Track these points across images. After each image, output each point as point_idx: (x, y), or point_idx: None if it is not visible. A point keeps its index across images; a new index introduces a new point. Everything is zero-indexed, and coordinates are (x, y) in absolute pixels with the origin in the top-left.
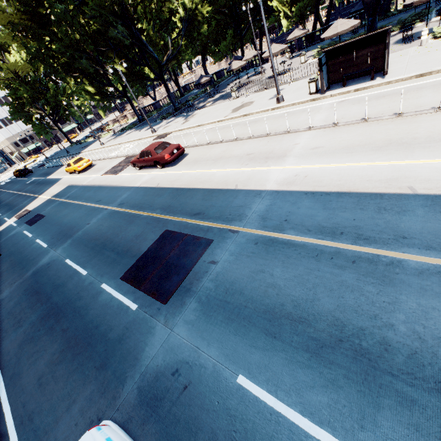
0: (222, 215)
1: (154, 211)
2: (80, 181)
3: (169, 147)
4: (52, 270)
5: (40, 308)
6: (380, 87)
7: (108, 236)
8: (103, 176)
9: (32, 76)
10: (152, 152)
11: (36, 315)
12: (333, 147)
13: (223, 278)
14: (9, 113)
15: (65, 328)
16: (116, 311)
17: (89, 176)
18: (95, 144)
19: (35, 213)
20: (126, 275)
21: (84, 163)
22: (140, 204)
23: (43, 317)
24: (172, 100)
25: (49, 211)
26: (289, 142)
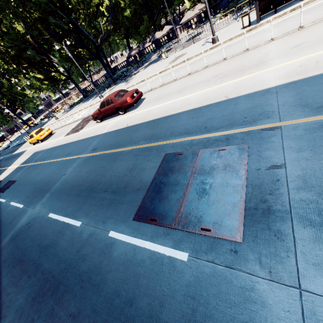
0: (233, 121)
1: (136, 143)
2: (45, 146)
3: (128, 92)
4: (33, 230)
5: (27, 283)
6: (317, 0)
7: (92, 179)
8: (65, 137)
9: None
10: (113, 99)
11: (24, 295)
12: (321, 37)
13: (322, 181)
14: None
15: (73, 312)
16: (152, 269)
17: (52, 140)
18: (50, 121)
19: (6, 181)
20: (140, 213)
21: (45, 132)
22: (117, 143)
23: (34, 297)
24: (110, 74)
25: (20, 176)
26: (257, 54)
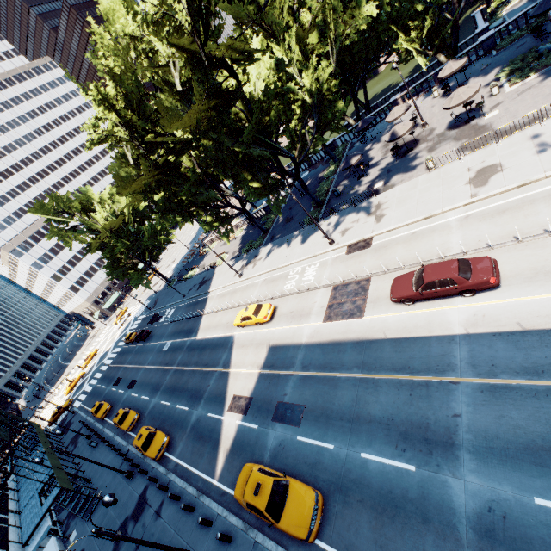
0: None
1: None
2: (288, 337)
3: (479, 265)
4: (529, 526)
5: None
6: None
7: None
8: (331, 324)
9: (121, 226)
10: (457, 280)
11: None
12: None
13: None
14: (107, 274)
15: None
16: None
17: (295, 326)
18: (220, 276)
19: (269, 401)
20: None
21: (268, 311)
22: (547, 368)
23: None
24: (312, 196)
25: (302, 396)
26: None
